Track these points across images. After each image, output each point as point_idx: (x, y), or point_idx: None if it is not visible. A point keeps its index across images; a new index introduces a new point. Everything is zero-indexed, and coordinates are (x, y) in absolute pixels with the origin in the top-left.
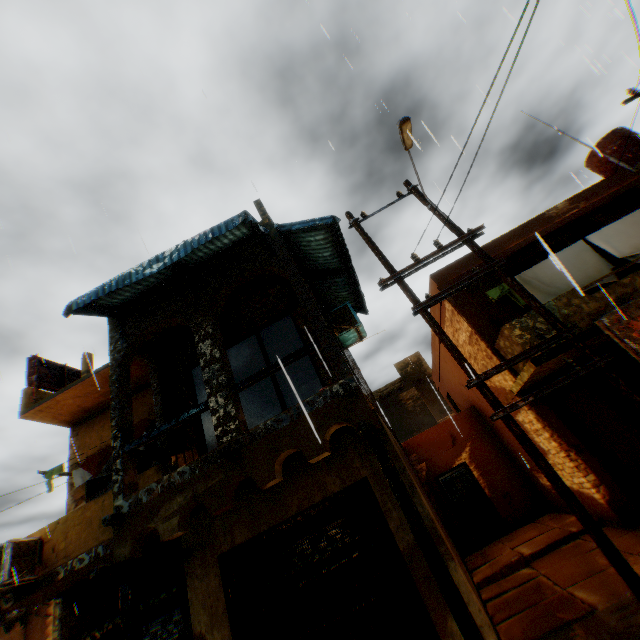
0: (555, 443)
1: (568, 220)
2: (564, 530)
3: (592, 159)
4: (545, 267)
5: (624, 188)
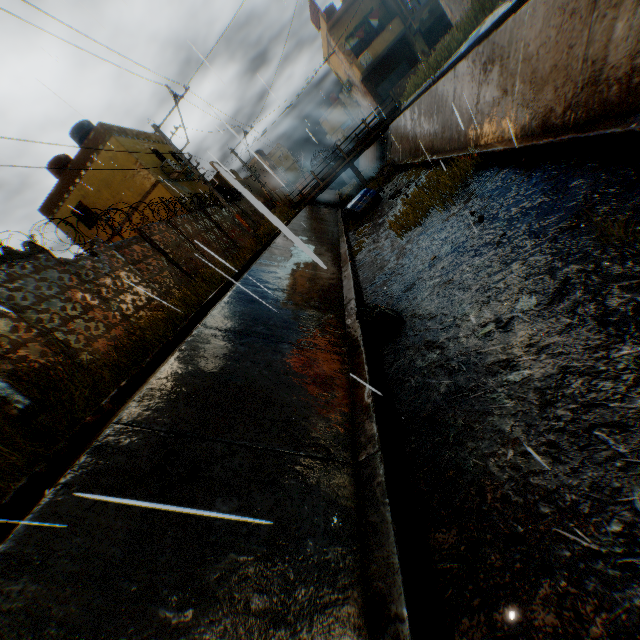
0: None
1: None
2: None
3: None
4: None
5: None
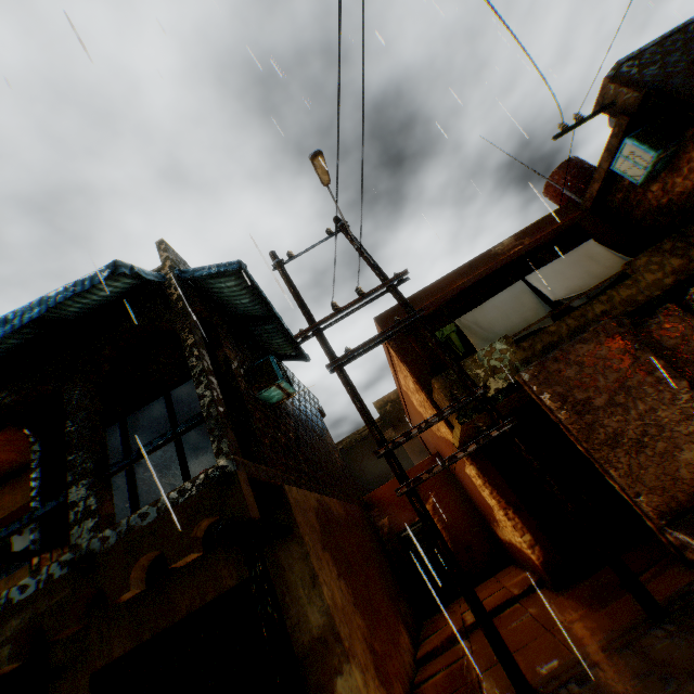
0: (495, 501)
1: (513, 258)
2: (509, 592)
3: (549, 189)
4: (485, 310)
5: (568, 224)
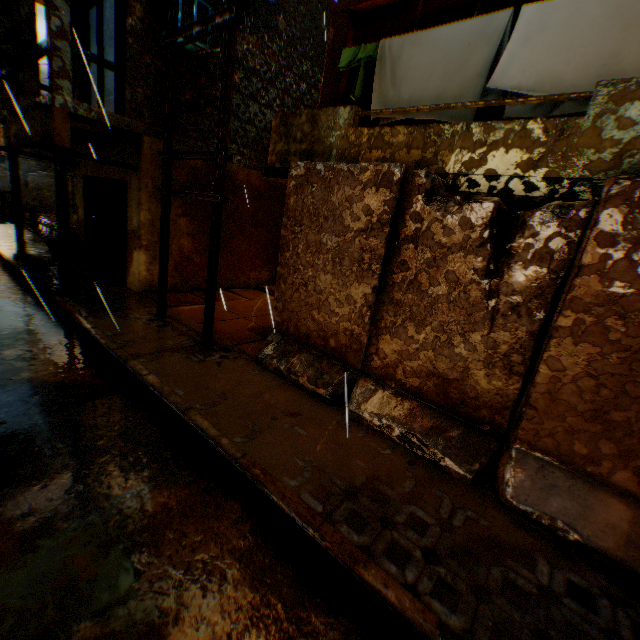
0: None
1: None
2: None
3: None
4: (420, 46)
5: None
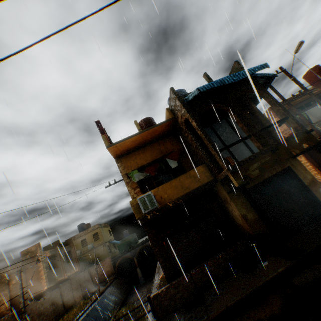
0: (311, 166)
1: (314, 94)
2: None
3: (307, 75)
4: (312, 108)
5: None
